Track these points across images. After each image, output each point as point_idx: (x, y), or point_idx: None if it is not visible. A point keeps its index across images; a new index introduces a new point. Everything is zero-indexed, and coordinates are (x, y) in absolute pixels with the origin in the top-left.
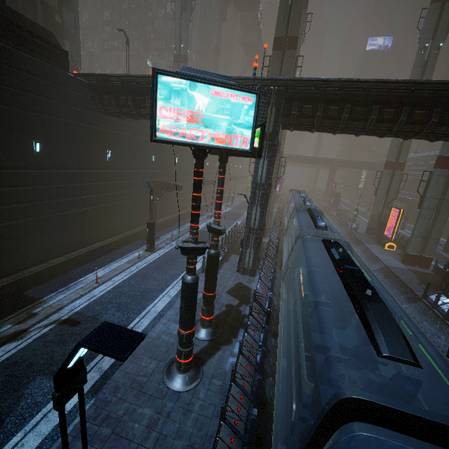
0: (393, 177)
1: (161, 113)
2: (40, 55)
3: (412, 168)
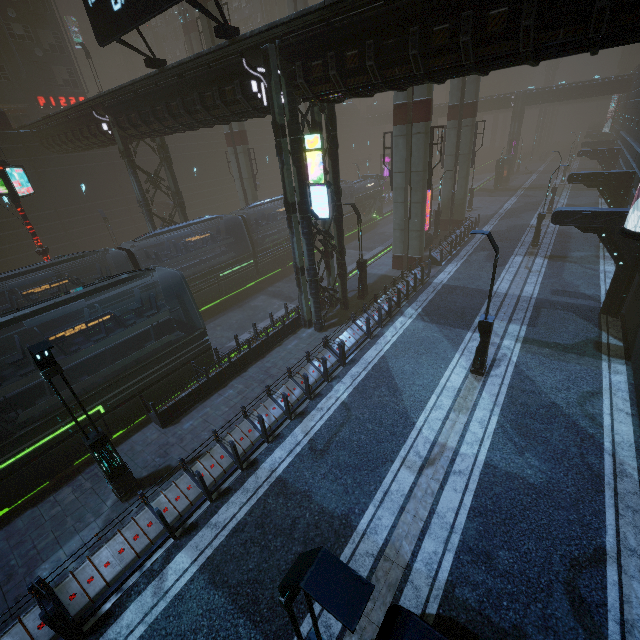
0: (461, 132)
1: None
2: None
3: (639, 80)
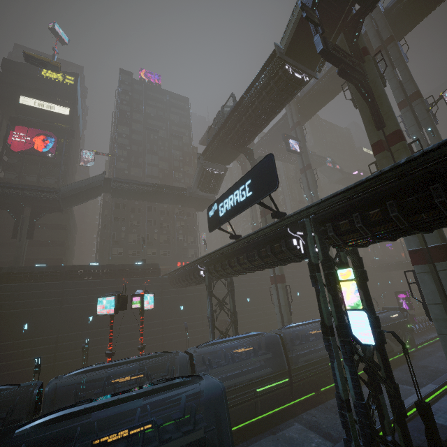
0: None
1: (98, 307)
2: (148, 275)
3: None
